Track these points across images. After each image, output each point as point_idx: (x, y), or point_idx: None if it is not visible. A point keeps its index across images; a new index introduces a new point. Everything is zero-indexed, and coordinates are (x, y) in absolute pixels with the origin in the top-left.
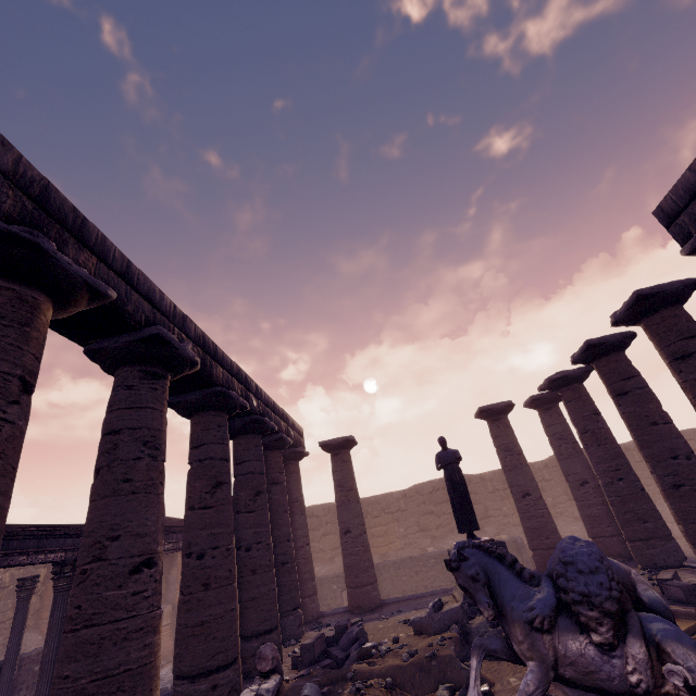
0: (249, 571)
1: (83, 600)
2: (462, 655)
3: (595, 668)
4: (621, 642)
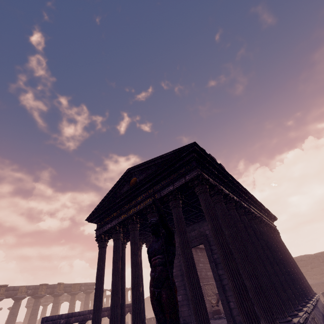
0: None
1: None
2: None
3: None
4: None
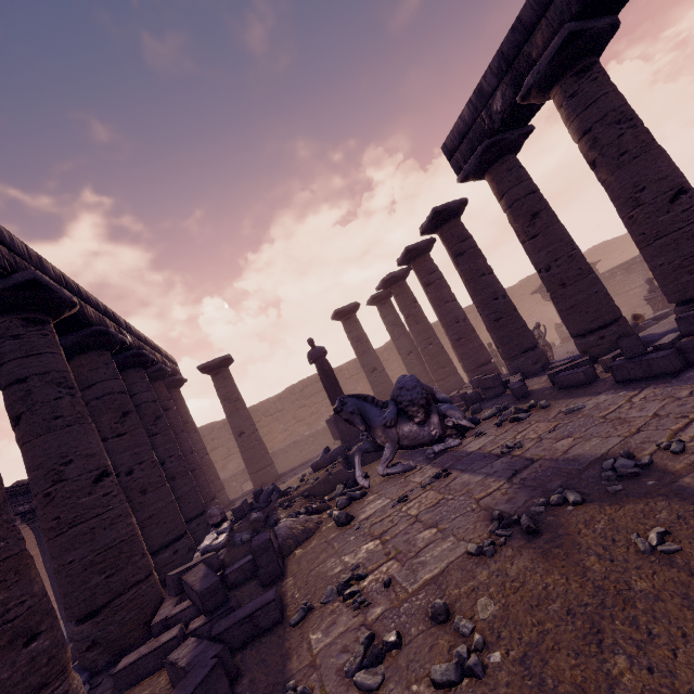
0: (169, 479)
1: (59, 512)
2: (347, 469)
3: (417, 435)
4: (428, 419)
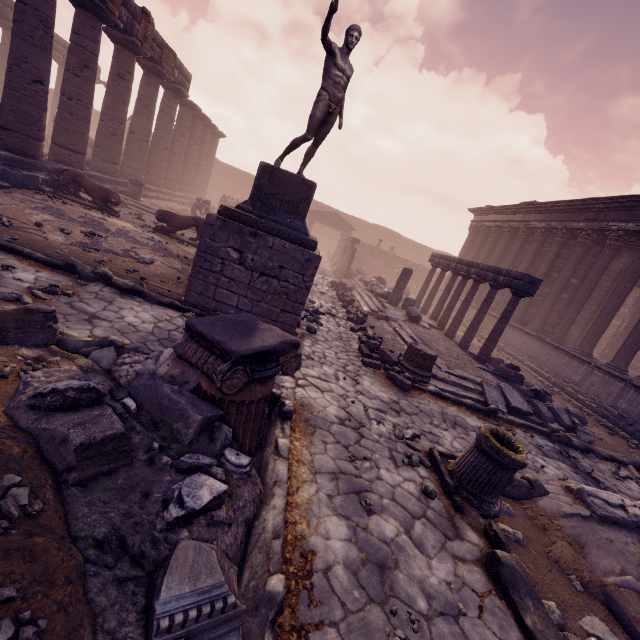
0: None
1: None
2: None
3: None
4: None
